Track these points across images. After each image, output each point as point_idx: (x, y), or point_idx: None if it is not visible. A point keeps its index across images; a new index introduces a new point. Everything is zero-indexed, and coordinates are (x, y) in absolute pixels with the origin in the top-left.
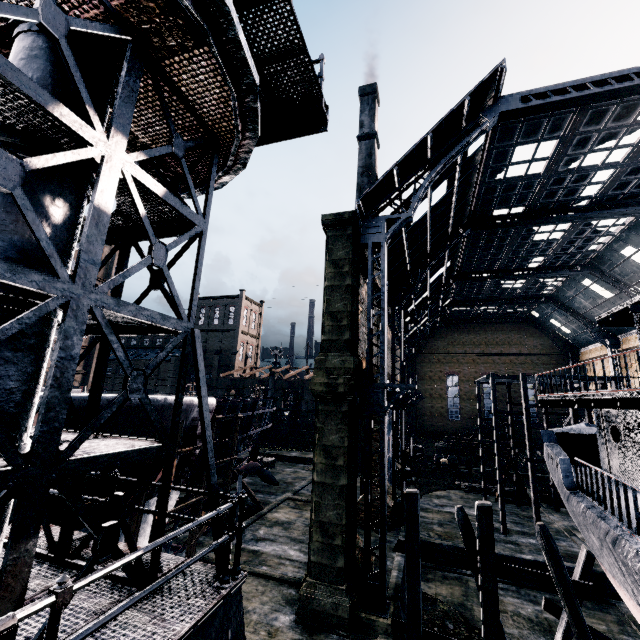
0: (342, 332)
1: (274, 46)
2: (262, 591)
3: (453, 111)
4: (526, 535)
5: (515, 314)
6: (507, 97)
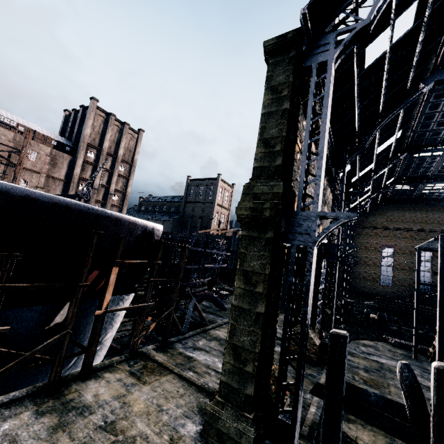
0: (274, 158)
1: None
2: (181, 394)
3: None
4: None
5: None
6: None
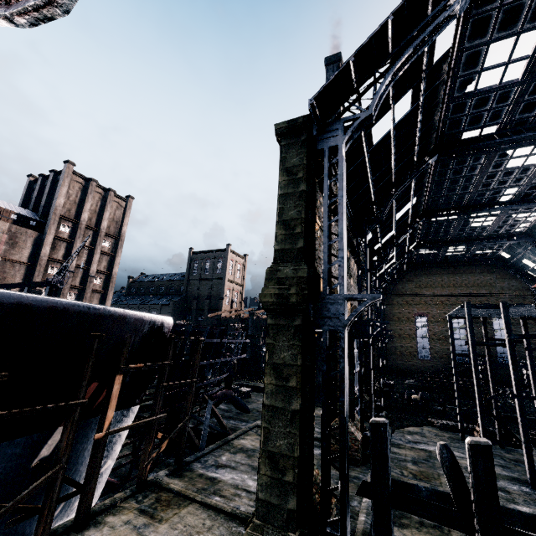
0: (295, 240)
1: None
2: (209, 526)
3: None
4: (516, 481)
5: (484, 256)
6: None
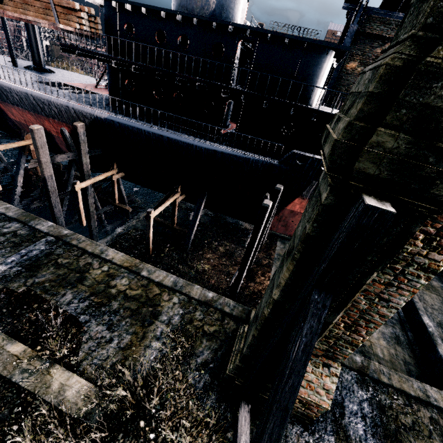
0: None
1: None
2: None
3: None
4: None
5: None
6: None
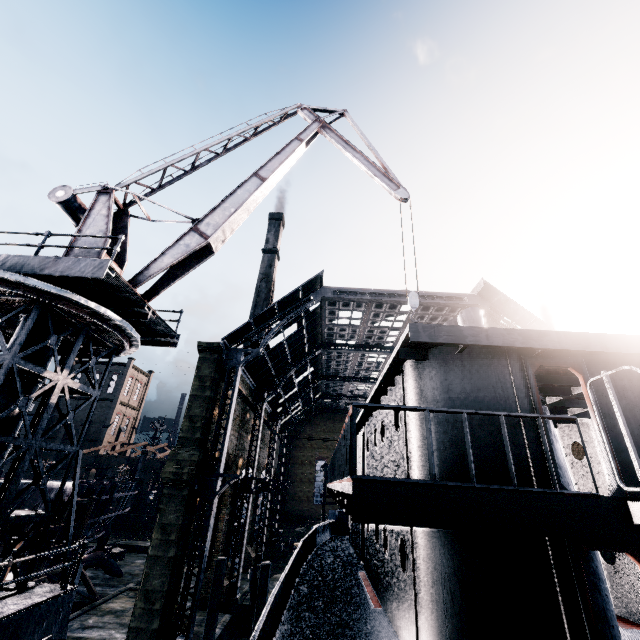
0: (195, 432)
1: (152, 321)
2: None
3: (292, 293)
4: None
5: None
6: (326, 288)
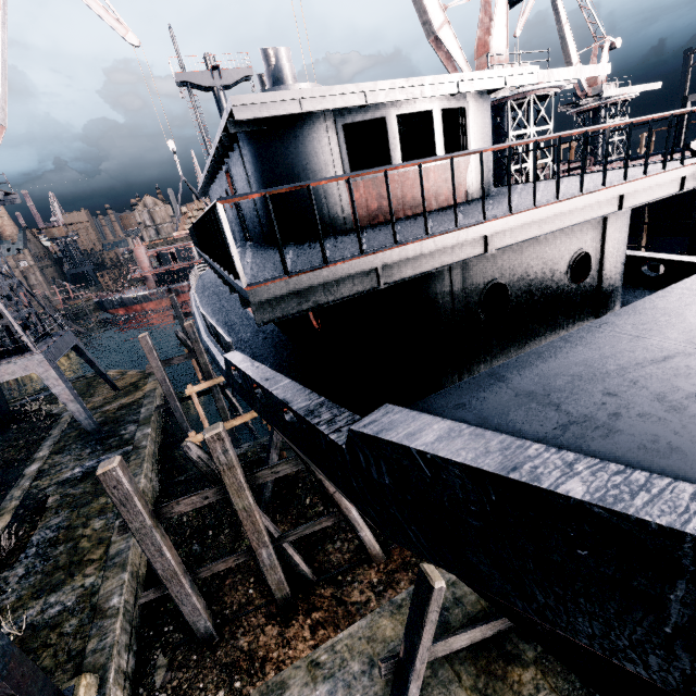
0: None
1: None
2: None
3: None
4: None
5: None
6: None
